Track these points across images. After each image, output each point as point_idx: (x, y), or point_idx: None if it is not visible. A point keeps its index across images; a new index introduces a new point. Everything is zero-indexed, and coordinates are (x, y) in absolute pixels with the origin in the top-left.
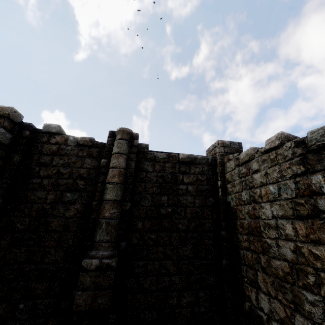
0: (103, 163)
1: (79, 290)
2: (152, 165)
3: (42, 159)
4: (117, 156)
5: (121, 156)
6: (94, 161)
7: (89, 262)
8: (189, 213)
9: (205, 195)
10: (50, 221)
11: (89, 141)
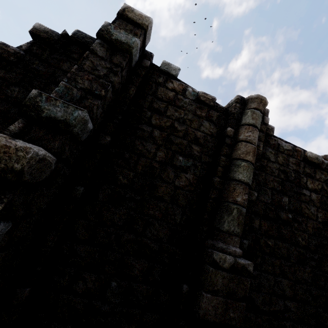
0: (230, 132)
1: (209, 292)
2: (275, 154)
3: (156, 103)
4: (251, 128)
5: (256, 130)
6: (212, 126)
7: (222, 256)
8: (310, 227)
9: None
10: (157, 184)
11: (211, 100)
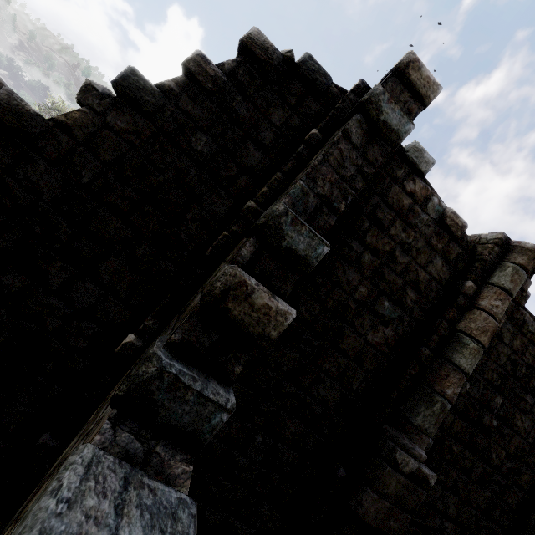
0: (470, 290)
1: (377, 493)
2: (513, 334)
3: (381, 211)
4: (504, 295)
5: (508, 300)
6: (445, 268)
7: (406, 458)
8: (514, 445)
9: None
10: (345, 332)
11: (460, 228)
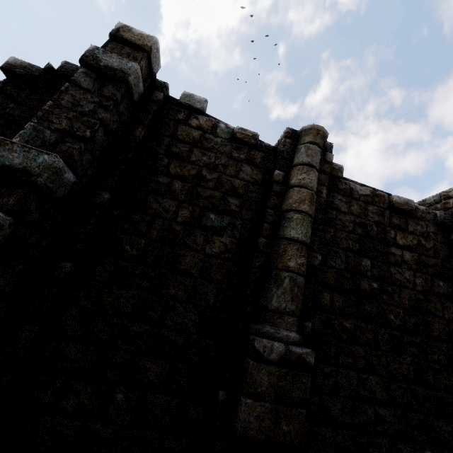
0: (279, 176)
1: (250, 396)
2: (347, 202)
3: (175, 147)
4: (306, 168)
5: (312, 171)
6: (256, 171)
7: (268, 344)
8: (406, 298)
9: (432, 275)
10: (180, 253)
11: (252, 137)
